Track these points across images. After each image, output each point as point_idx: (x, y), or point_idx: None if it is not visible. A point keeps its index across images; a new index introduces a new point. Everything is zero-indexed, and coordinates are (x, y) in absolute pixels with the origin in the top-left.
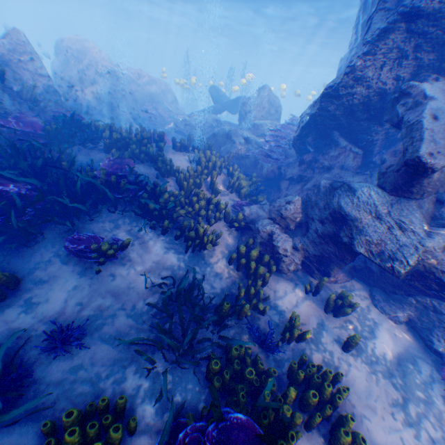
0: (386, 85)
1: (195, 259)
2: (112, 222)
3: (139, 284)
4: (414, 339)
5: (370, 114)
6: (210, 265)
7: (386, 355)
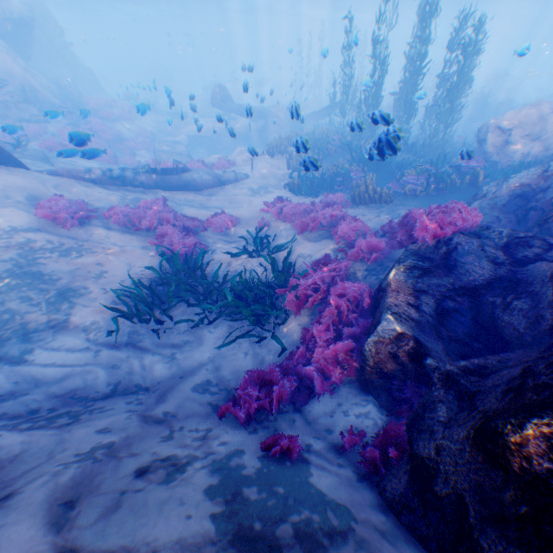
0: None
1: None
2: None
3: None
4: None
5: None
6: None
7: None
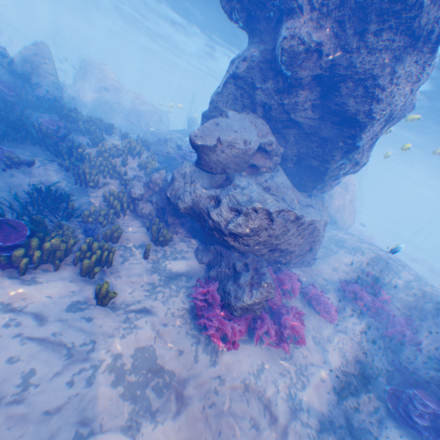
0: None
1: (80, 191)
2: (33, 153)
3: (28, 185)
4: (203, 271)
5: None
6: (89, 197)
7: (171, 268)
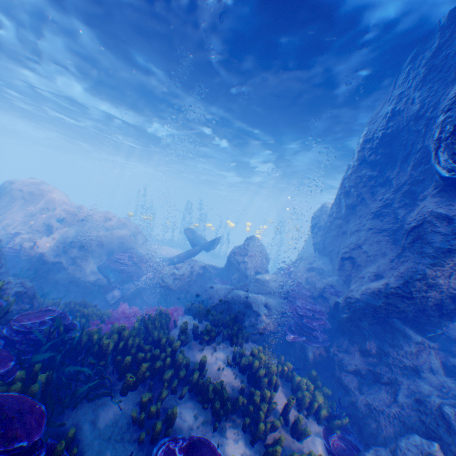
0: (454, 289)
1: None
2: None
3: None
4: None
5: (441, 311)
6: None
7: None
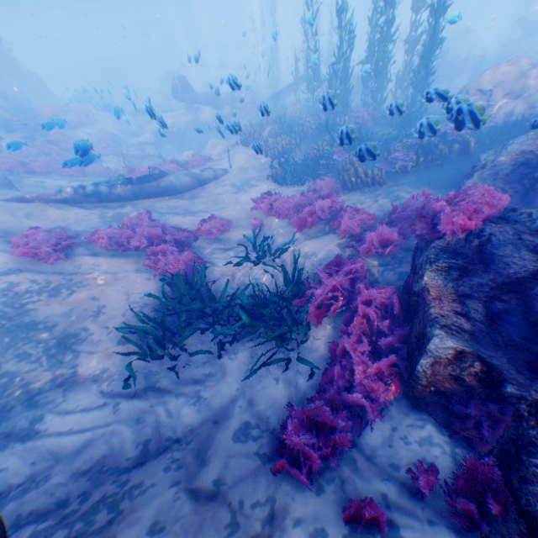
0: None
1: None
2: None
3: None
4: None
5: None
6: None
7: None
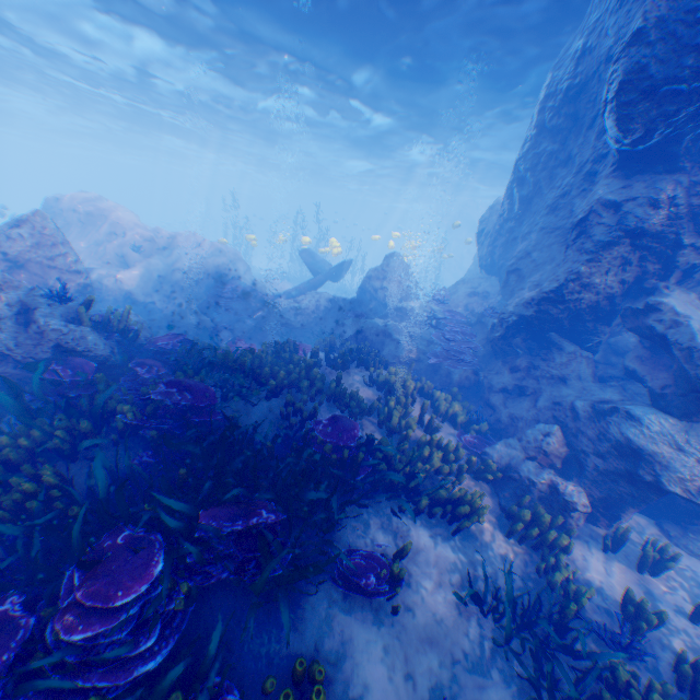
0: (613, 289)
1: (469, 543)
2: (356, 518)
3: (443, 610)
4: None
5: (597, 316)
6: (489, 547)
7: None
